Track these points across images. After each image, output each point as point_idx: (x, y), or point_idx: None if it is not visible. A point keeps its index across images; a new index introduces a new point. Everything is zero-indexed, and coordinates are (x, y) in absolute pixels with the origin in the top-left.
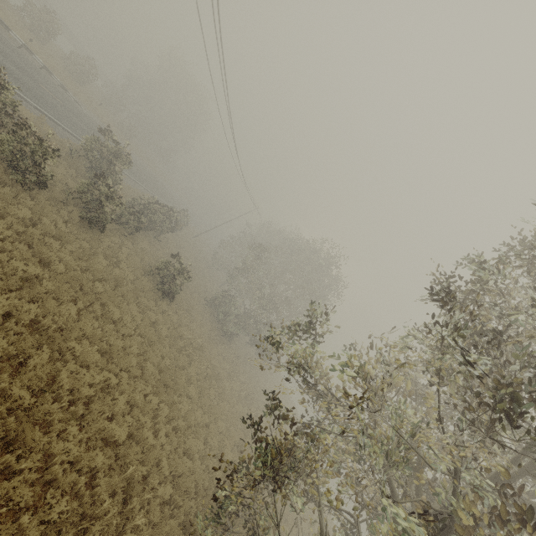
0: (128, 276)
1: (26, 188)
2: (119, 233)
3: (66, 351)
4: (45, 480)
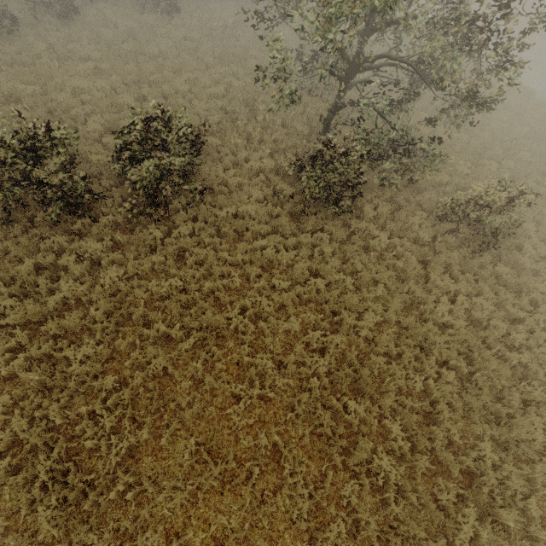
0: (133, 27)
1: (17, 35)
2: (87, 6)
3: (155, 84)
4: (204, 120)
